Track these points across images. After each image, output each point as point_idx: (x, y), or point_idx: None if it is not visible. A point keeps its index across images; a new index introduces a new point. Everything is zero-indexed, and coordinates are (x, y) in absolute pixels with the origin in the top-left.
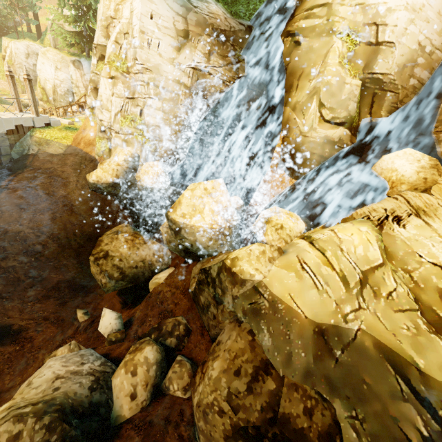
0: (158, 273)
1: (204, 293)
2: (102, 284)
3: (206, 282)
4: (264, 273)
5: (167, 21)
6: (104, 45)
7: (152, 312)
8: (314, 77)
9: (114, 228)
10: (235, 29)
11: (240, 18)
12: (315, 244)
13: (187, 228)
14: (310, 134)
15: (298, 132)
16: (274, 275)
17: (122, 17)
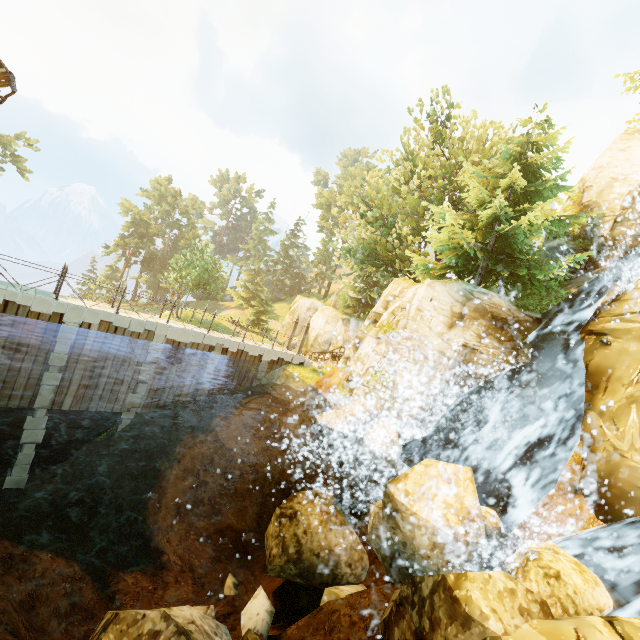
0: (340, 585)
1: (402, 621)
2: (270, 556)
3: (410, 600)
4: (507, 624)
5: (445, 305)
6: (380, 313)
7: (313, 638)
8: (631, 382)
9: (314, 489)
10: (519, 319)
11: (528, 311)
12: (617, 624)
13: (406, 513)
14: (629, 454)
15: (607, 447)
16: (524, 637)
17: (404, 297)
